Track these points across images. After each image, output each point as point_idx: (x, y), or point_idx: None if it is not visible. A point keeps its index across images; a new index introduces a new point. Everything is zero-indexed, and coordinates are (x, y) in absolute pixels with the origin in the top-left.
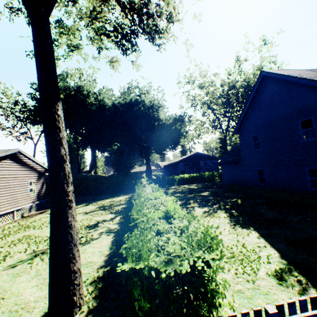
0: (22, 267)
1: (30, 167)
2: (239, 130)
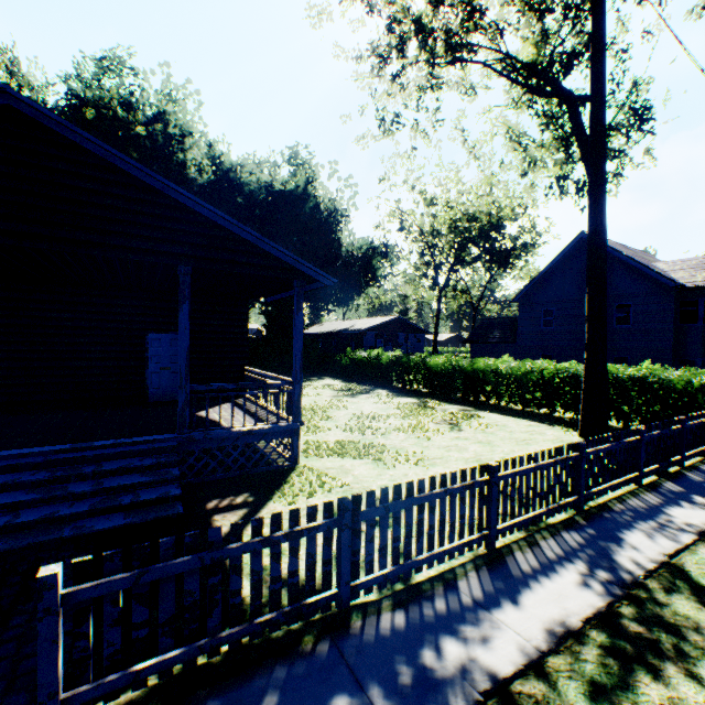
0: (472, 430)
1: None
2: (522, 297)
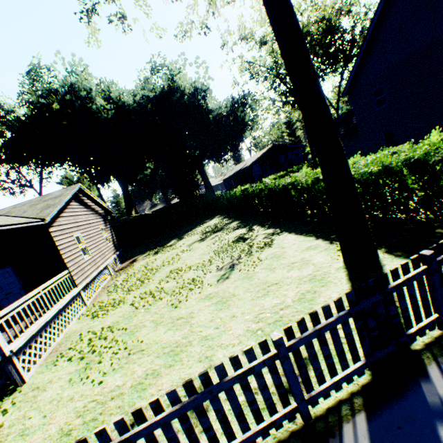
0: (238, 275)
1: (93, 210)
2: (351, 88)
